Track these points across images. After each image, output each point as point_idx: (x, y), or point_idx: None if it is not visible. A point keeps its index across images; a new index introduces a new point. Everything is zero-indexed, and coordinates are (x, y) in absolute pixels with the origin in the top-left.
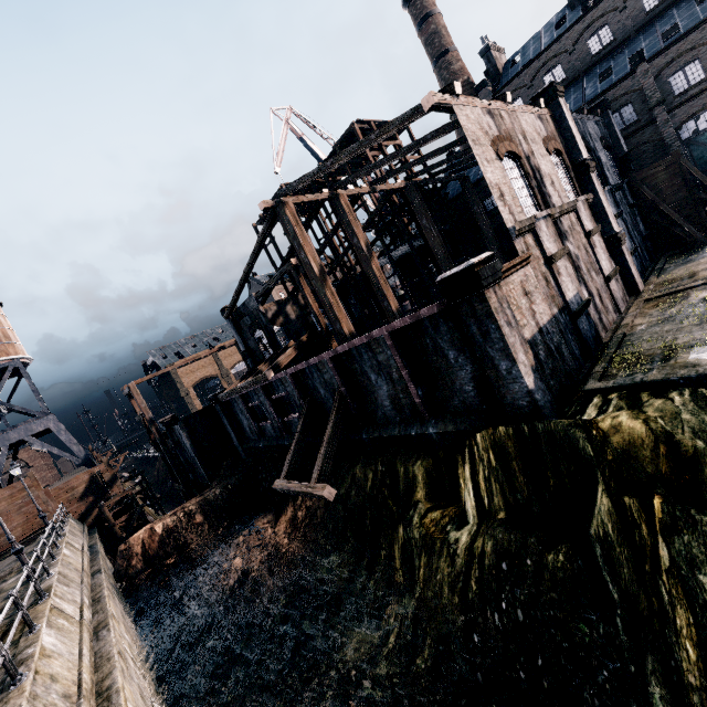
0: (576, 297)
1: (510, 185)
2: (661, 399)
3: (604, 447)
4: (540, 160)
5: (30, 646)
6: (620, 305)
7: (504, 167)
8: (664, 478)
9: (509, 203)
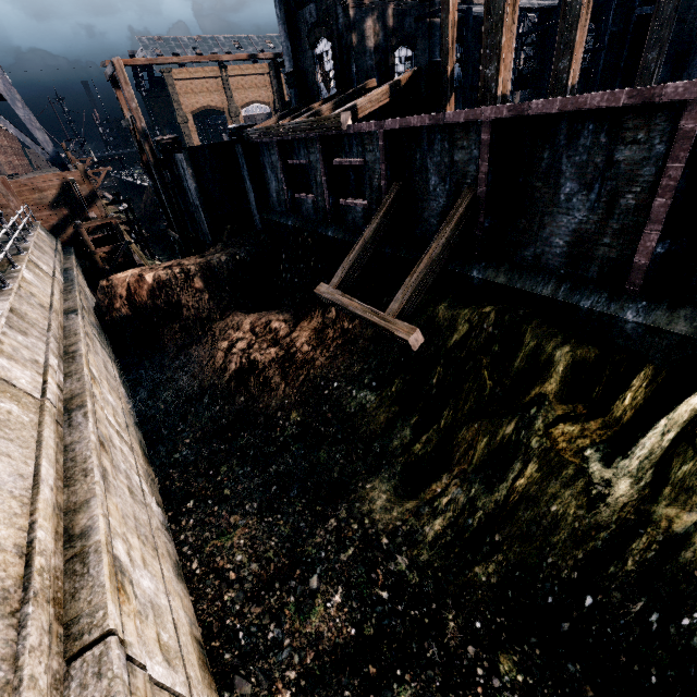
0: None
1: None
2: None
3: None
4: None
5: None
6: None
7: None
8: None
9: None
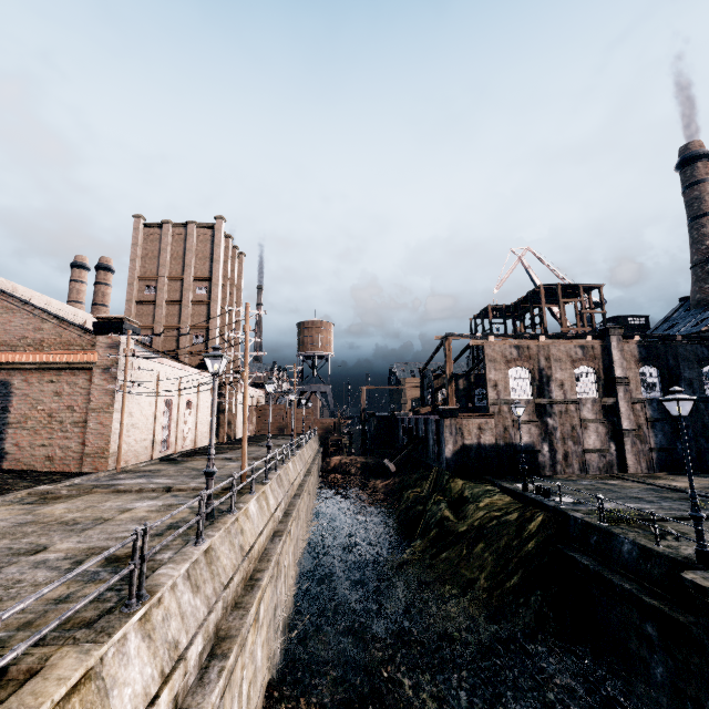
0: (527, 445)
1: (508, 382)
2: (484, 485)
3: (448, 484)
4: (557, 372)
5: (303, 447)
6: (590, 469)
7: (514, 372)
8: (453, 499)
9: (500, 390)
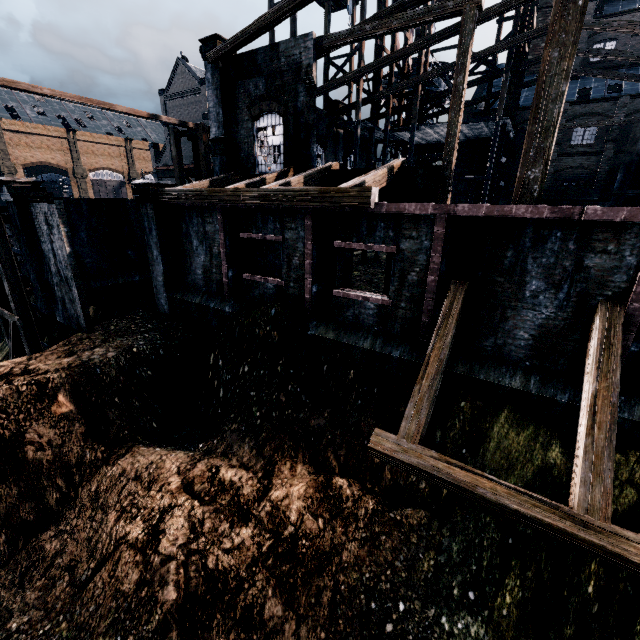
0: None
1: None
2: None
3: None
4: None
5: None
6: None
7: None
8: None
9: None
